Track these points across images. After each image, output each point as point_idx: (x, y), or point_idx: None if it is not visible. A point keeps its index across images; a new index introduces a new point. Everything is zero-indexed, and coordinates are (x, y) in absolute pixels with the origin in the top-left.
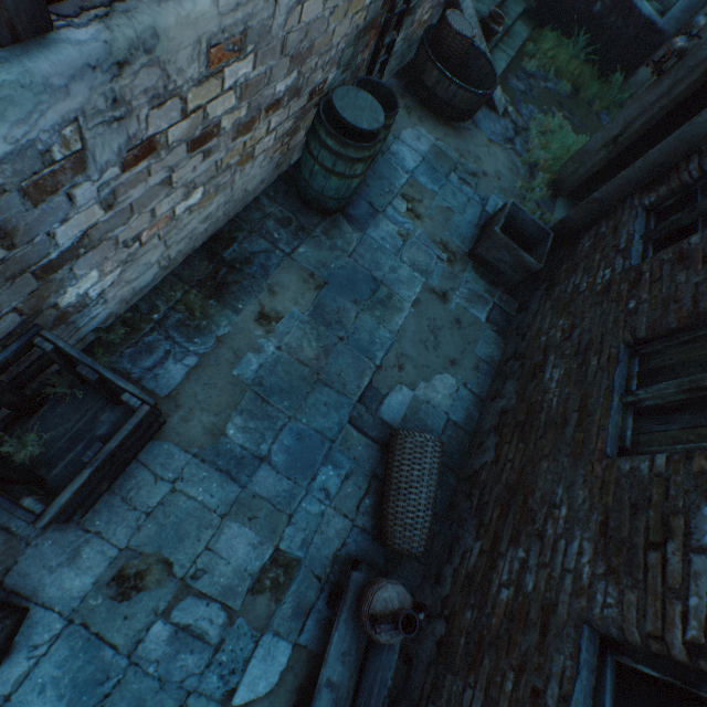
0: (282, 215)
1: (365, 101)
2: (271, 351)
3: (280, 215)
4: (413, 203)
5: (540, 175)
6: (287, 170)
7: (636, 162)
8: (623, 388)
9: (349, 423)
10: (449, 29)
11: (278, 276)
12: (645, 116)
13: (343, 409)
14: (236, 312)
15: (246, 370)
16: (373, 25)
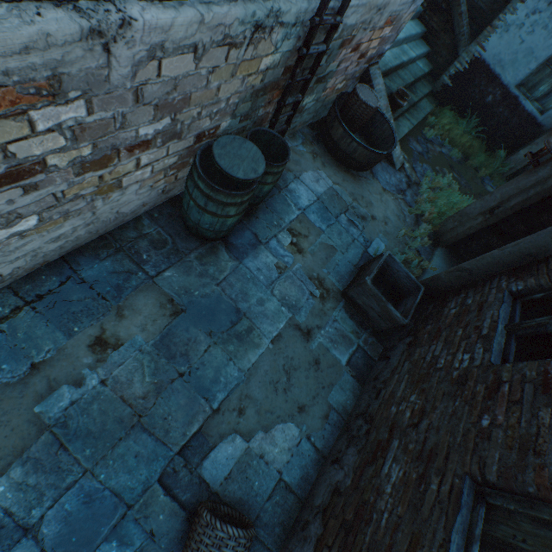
0: (159, 237)
1: (248, 150)
2: (92, 385)
3: (156, 236)
4: (299, 238)
5: (424, 225)
6: (180, 194)
7: (507, 247)
8: (462, 551)
9: (159, 481)
10: (356, 98)
11: (134, 298)
12: (520, 197)
13: (156, 462)
14: (70, 334)
15: (53, 407)
16: (275, 87)
